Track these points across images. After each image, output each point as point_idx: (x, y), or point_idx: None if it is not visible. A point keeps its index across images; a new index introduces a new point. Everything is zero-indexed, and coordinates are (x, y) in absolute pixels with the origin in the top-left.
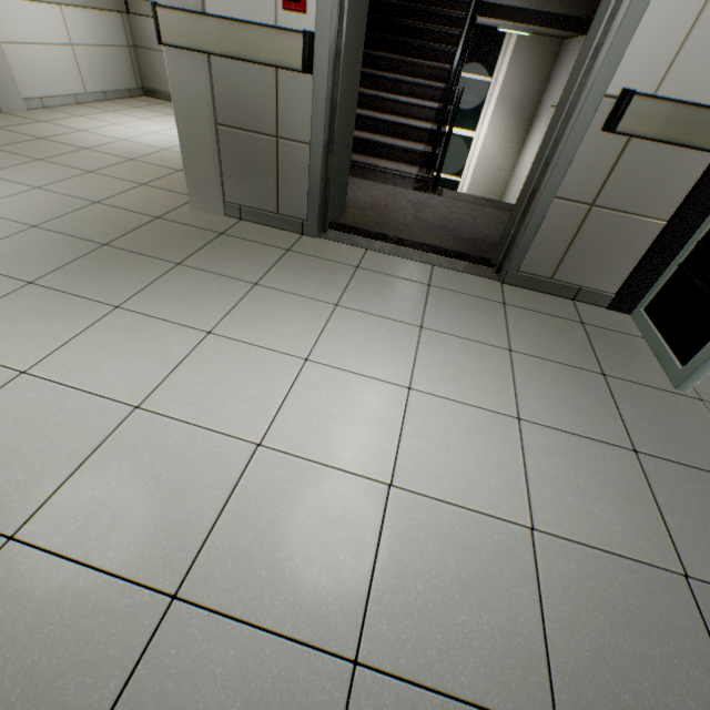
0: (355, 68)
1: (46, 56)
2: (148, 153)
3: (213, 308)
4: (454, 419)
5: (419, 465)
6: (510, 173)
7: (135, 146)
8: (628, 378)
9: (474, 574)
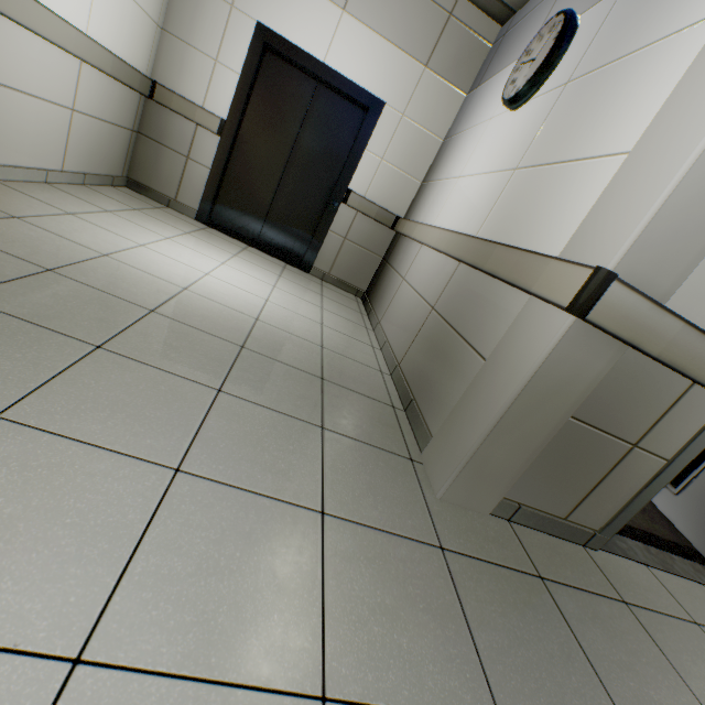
0: None
1: (32, 111)
2: (246, 328)
3: None
4: None
5: None
6: None
7: (215, 308)
8: None
9: None
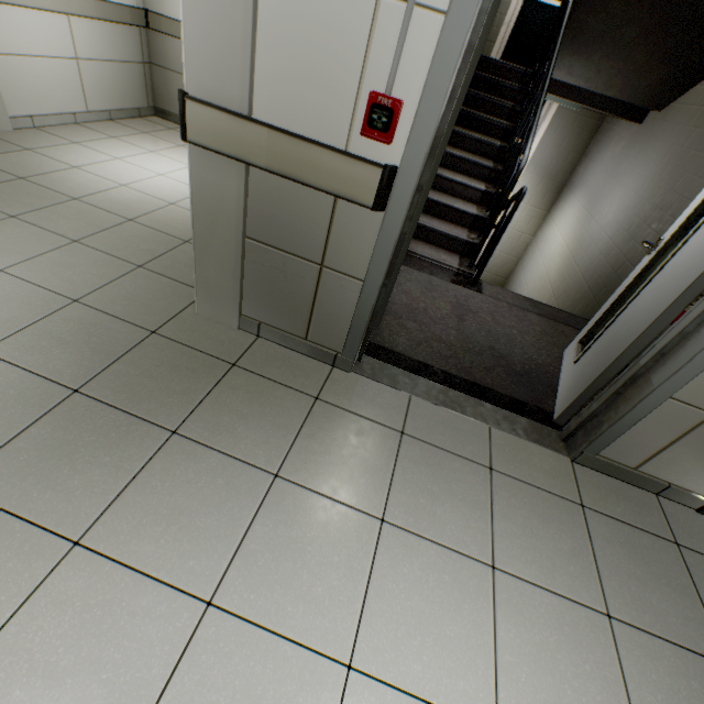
0: (427, 185)
1: (43, 69)
2: (150, 209)
3: (217, 539)
4: None
5: None
6: (532, 237)
7: (137, 197)
8: None
9: None
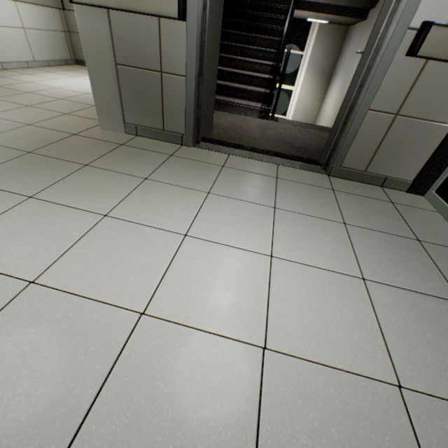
0: (217, 23)
1: (4, 34)
2: (73, 95)
3: (110, 197)
4: (311, 282)
5: (288, 326)
6: (317, 112)
7: (65, 92)
8: (437, 243)
9: (357, 444)
